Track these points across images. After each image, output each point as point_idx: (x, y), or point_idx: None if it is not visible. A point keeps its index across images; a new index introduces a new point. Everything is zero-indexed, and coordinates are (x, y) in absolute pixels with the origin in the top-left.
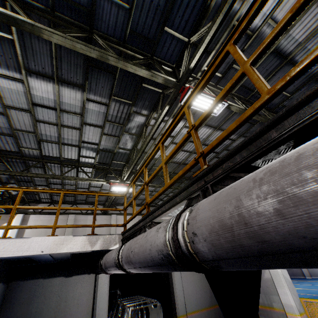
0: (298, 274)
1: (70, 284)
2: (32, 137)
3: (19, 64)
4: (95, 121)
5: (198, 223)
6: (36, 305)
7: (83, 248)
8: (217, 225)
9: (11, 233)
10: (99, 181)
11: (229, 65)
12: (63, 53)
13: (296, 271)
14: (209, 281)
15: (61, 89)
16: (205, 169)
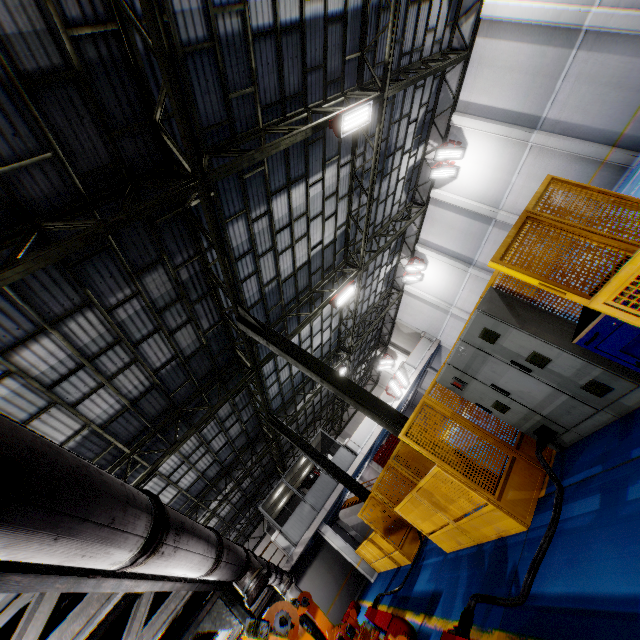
0: None
1: None
2: None
3: None
4: None
5: None
6: None
7: None
8: None
9: None
10: None
11: None
12: None
13: None
14: None
15: None
16: None
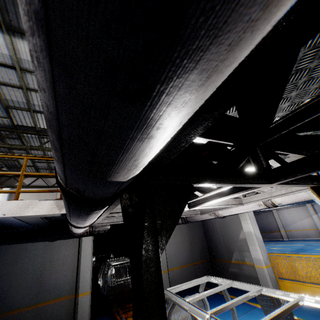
0: (278, 237)
1: (54, 247)
2: None
3: None
4: None
5: None
6: (21, 266)
7: (50, 212)
8: None
9: None
10: None
11: None
12: None
13: (276, 234)
14: (124, 223)
15: (15, 41)
16: None
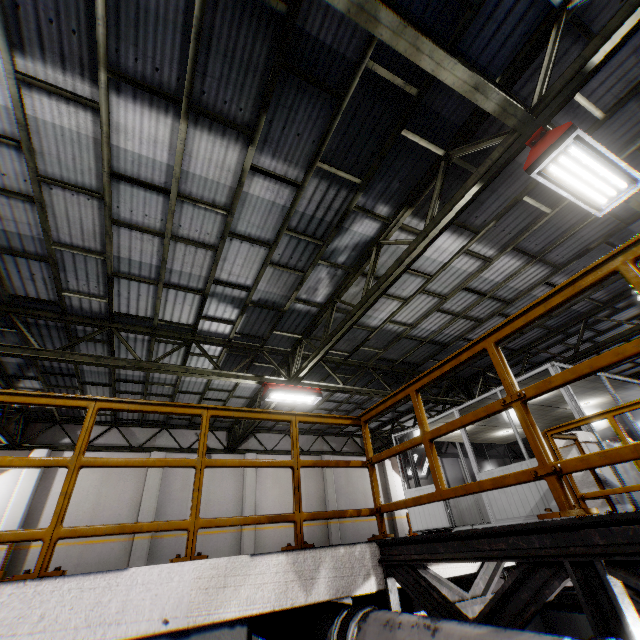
0: None
1: None
2: (94, 266)
3: (92, 54)
4: (256, 229)
5: None
6: None
7: (282, 598)
8: None
9: (19, 496)
10: (241, 378)
11: (632, 88)
12: (218, 26)
13: None
14: None
15: (193, 135)
16: None
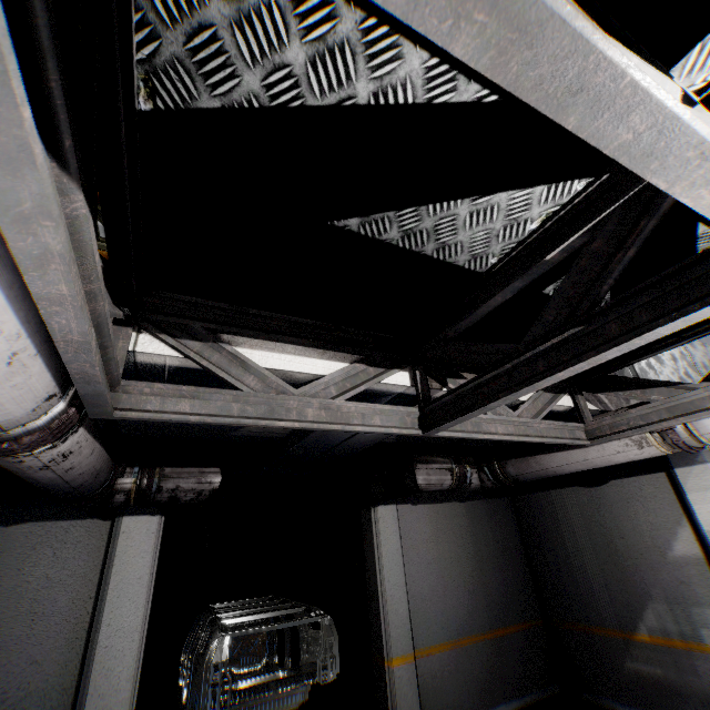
0: None
1: (11, 549)
2: None
3: None
4: None
5: None
6: None
7: None
8: None
9: None
10: None
11: None
12: None
13: None
14: None
15: None
16: None
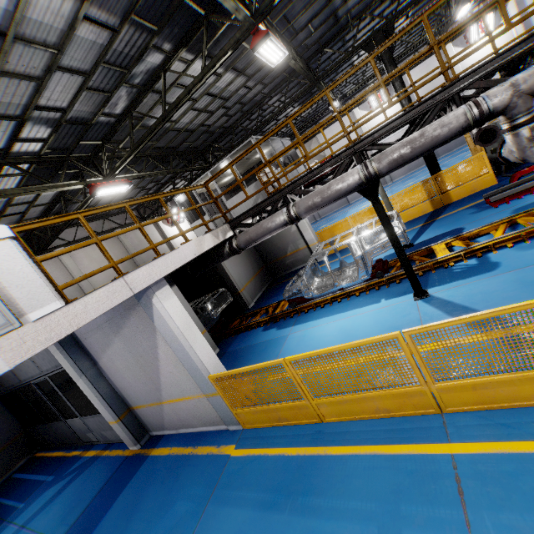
0: None
1: None
2: None
3: None
4: (77, 62)
5: (383, 163)
6: None
7: (215, 243)
8: (392, 161)
9: None
10: (72, 186)
11: None
12: None
13: None
14: (360, 194)
15: None
16: (356, 142)
